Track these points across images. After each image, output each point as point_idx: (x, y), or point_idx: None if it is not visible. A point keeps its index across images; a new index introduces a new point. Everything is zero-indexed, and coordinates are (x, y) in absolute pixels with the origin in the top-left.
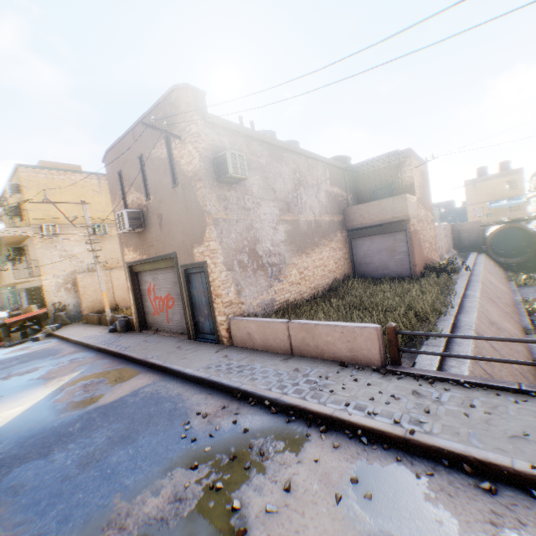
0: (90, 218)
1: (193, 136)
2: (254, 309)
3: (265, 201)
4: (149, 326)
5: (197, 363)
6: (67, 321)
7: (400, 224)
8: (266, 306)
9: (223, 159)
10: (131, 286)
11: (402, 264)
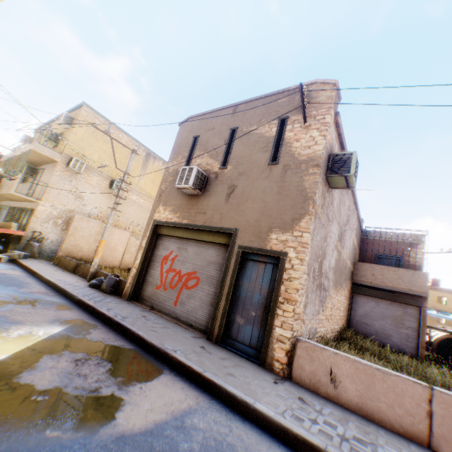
0: (113, 172)
1: (325, 124)
2: (306, 334)
3: (335, 220)
4: (142, 298)
5: (265, 396)
6: (36, 253)
7: (415, 299)
8: (312, 334)
9: (345, 158)
10: (147, 245)
11: (407, 340)
